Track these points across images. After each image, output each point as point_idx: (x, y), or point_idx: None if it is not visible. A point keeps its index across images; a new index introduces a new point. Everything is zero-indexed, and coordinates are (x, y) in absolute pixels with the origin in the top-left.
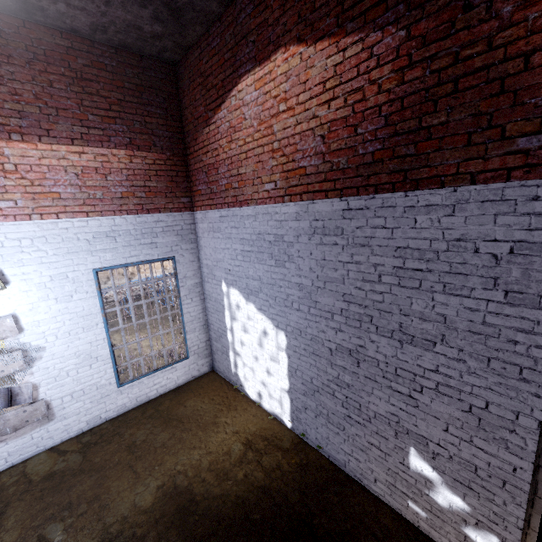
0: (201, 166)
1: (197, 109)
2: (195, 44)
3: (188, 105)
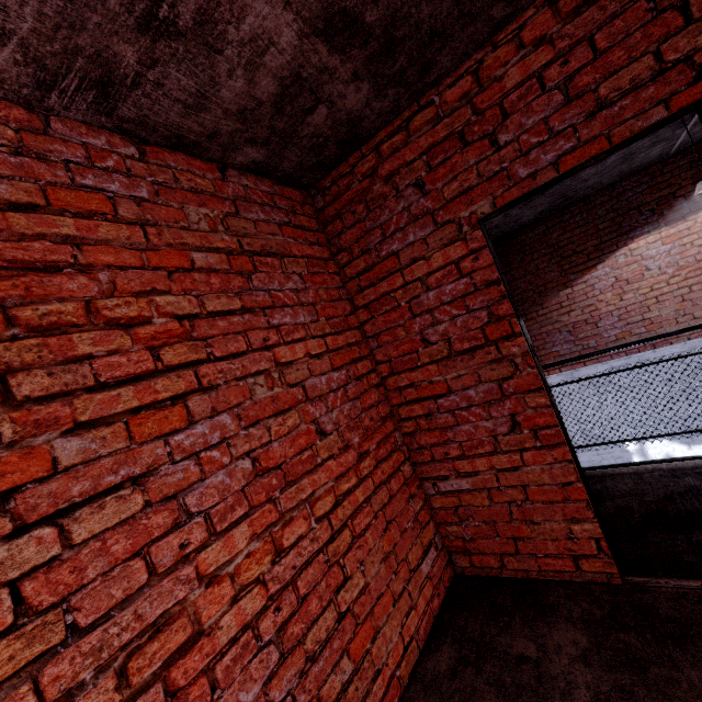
0: (557, 327)
1: (543, 276)
2: (532, 224)
3: (520, 276)
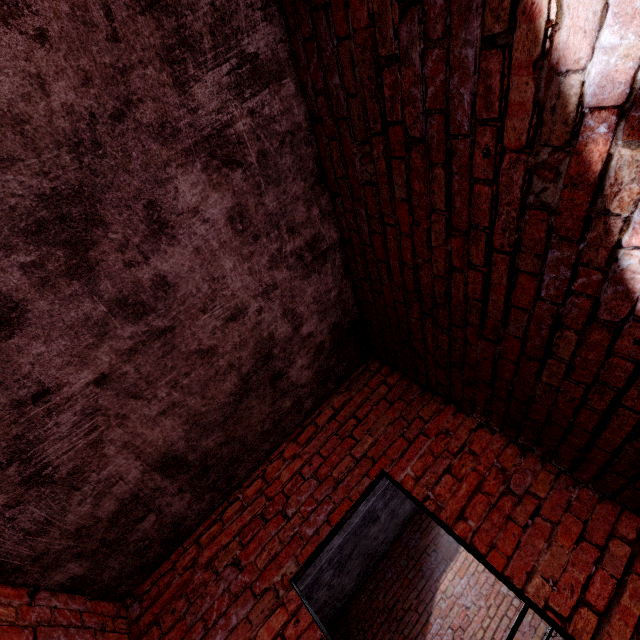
0: None
1: None
2: (357, 591)
3: None
